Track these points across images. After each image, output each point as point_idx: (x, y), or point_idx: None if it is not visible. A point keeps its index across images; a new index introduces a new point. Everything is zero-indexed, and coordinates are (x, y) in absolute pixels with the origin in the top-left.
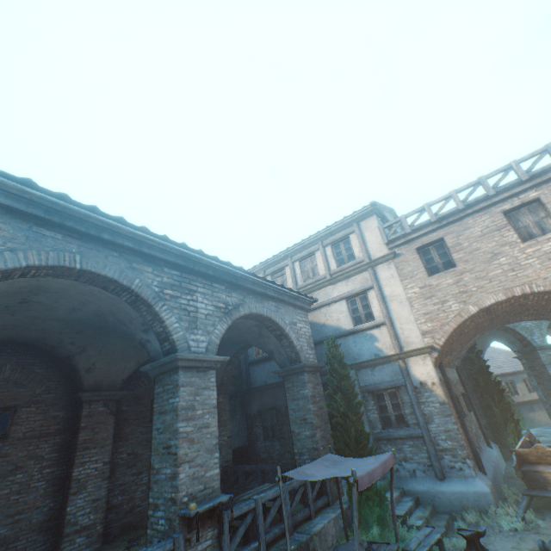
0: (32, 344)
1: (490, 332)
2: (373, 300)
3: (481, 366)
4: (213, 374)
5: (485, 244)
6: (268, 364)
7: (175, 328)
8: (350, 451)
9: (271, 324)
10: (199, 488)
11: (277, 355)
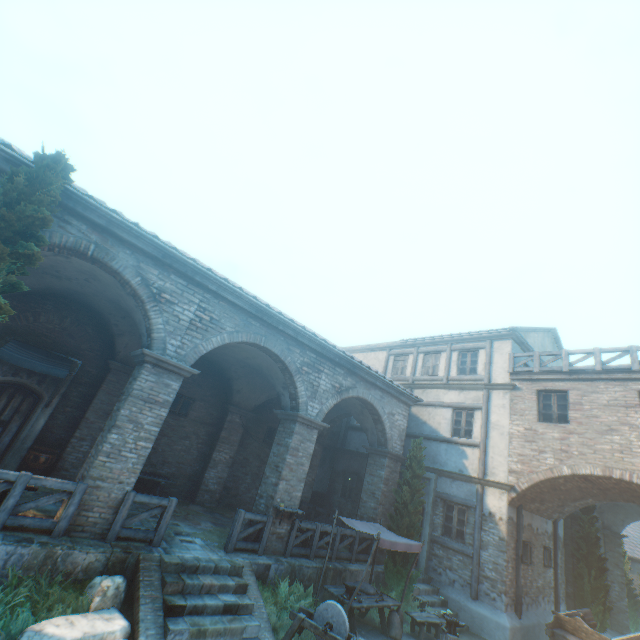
0: (212, 362)
1: (631, 505)
2: (476, 420)
3: (590, 533)
4: (316, 433)
5: (606, 416)
6: (364, 435)
7: (302, 394)
8: (399, 533)
9: (372, 408)
10: (287, 498)
11: (370, 433)
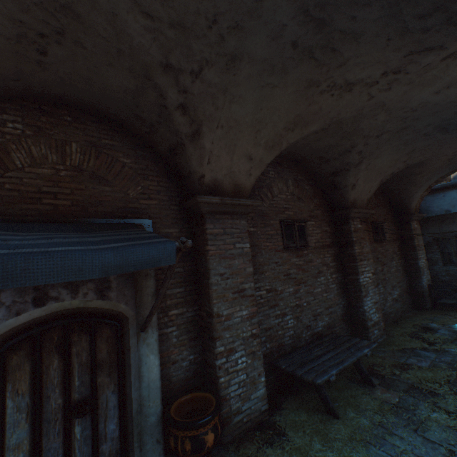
0: (300, 160)
1: None
2: None
3: None
4: None
5: None
6: (452, 192)
7: None
8: None
9: None
10: None
11: None
